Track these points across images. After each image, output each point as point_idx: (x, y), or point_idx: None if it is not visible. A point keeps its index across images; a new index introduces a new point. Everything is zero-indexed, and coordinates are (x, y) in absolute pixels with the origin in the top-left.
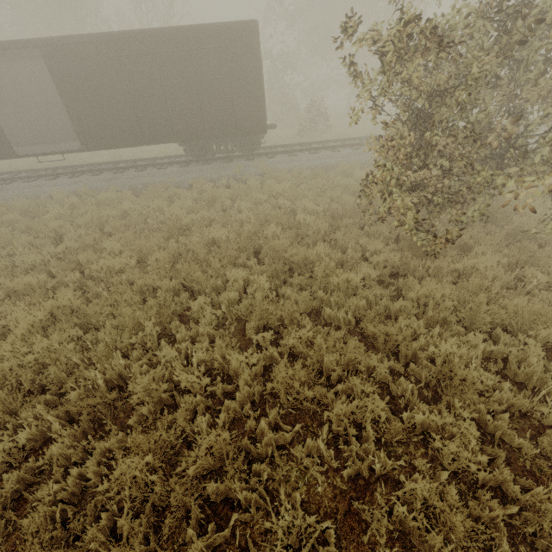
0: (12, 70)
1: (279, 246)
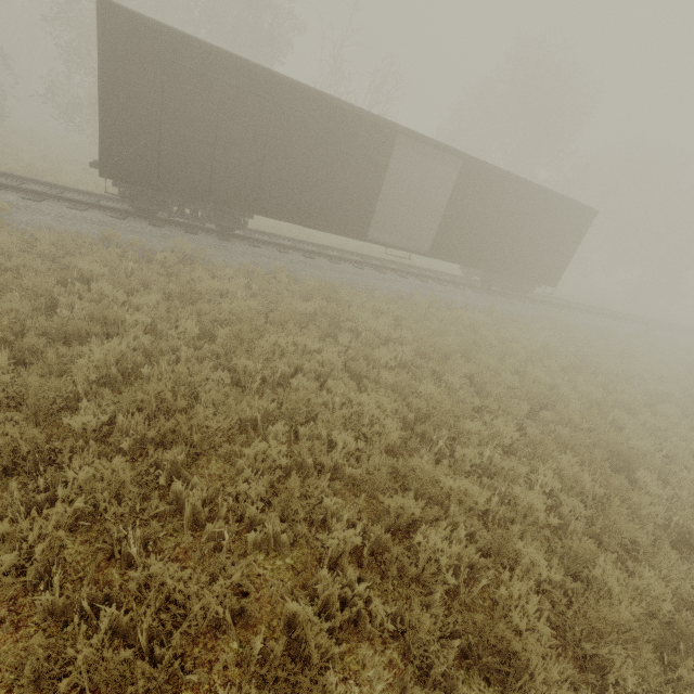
0: None
1: None
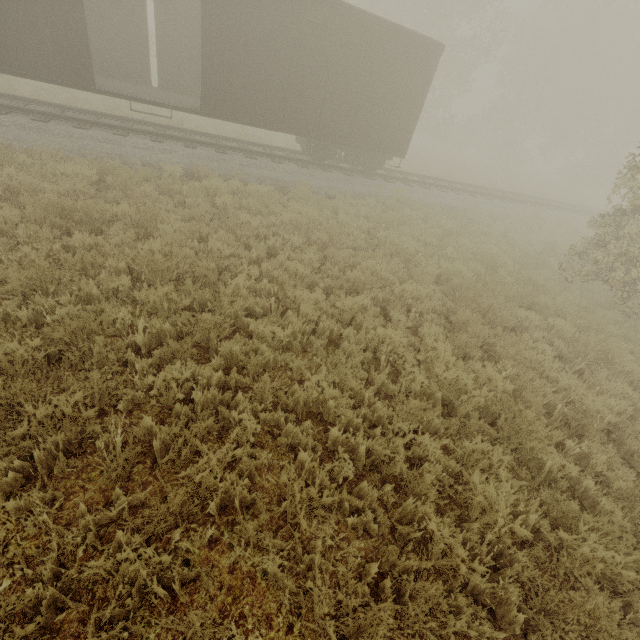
0: None
1: (528, 291)
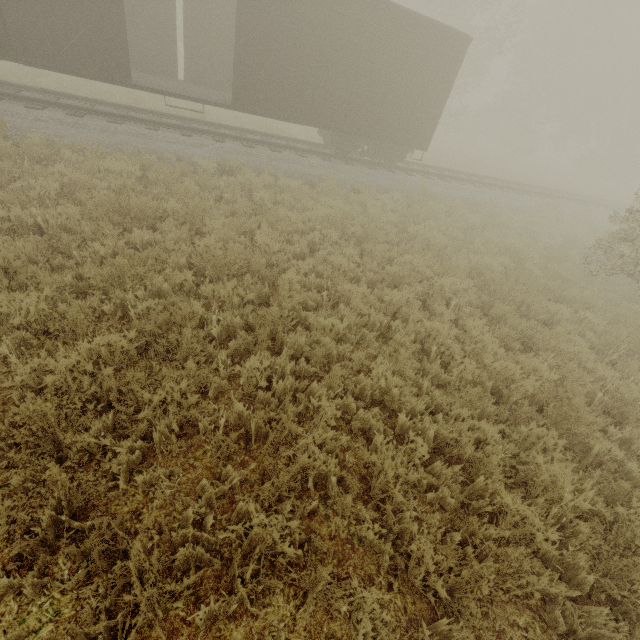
0: None
1: (556, 285)
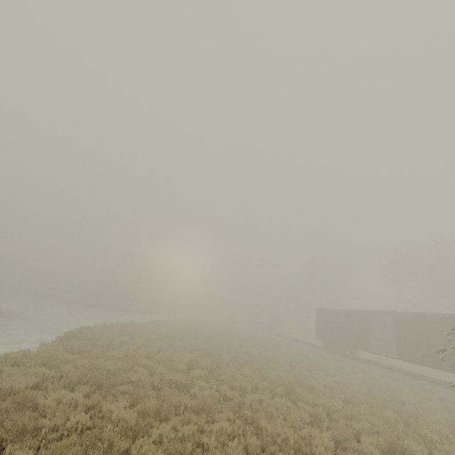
0: (388, 320)
1: (426, 420)
